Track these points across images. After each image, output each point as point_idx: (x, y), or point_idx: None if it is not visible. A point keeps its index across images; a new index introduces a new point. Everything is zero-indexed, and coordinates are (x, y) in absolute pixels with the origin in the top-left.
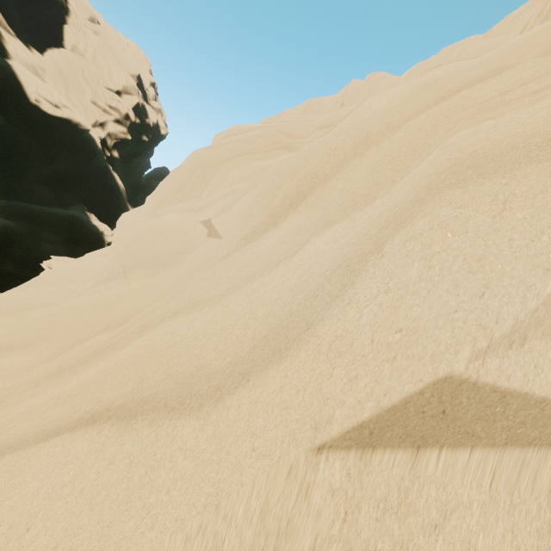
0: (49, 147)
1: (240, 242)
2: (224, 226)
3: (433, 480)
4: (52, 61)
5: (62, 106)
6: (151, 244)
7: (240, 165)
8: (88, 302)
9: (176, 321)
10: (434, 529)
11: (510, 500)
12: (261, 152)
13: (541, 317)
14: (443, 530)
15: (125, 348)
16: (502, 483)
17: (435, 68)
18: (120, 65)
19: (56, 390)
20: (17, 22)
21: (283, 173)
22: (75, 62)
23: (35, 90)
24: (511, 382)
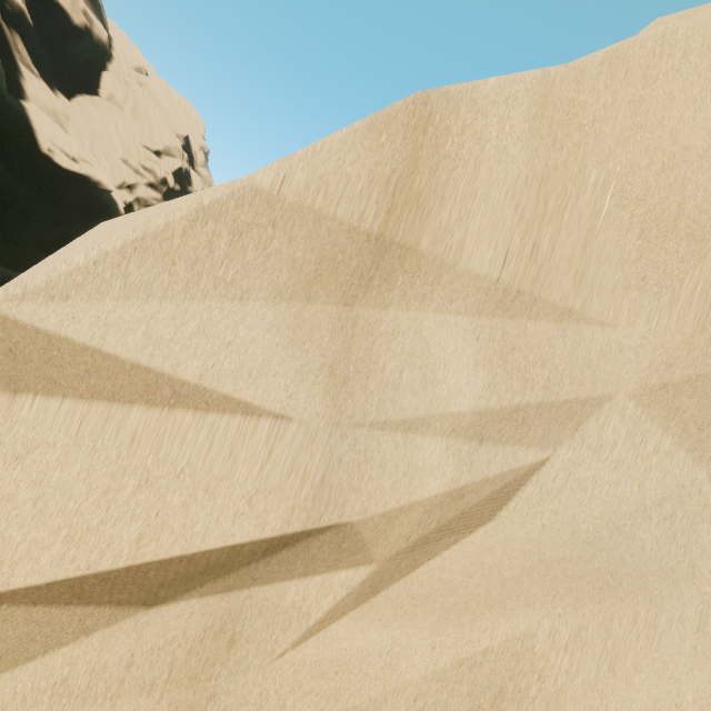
0: (56, 206)
1: None
2: None
3: (26, 421)
4: (81, 109)
5: (81, 160)
6: None
7: None
8: None
9: None
10: (16, 459)
11: (93, 446)
12: None
13: (79, 281)
14: (24, 462)
15: None
16: (89, 431)
17: None
18: (166, 122)
19: None
20: (45, 62)
21: None
22: (109, 113)
23: (50, 139)
24: (46, 324)
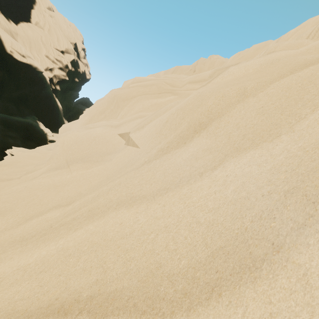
0: (16, 80)
1: (158, 153)
2: (140, 140)
3: None
4: (23, 29)
5: (27, 56)
6: (85, 147)
7: (143, 101)
8: (42, 184)
9: (120, 212)
10: None
11: None
12: (155, 94)
13: None
14: None
15: (79, 230)
16: None
17: (271, 53)
18: (65, 36)
19: (21, 260)
20: (2, 4)
21: (184, 109)
22: (37, 31)
23: (10, 45)
24: None
